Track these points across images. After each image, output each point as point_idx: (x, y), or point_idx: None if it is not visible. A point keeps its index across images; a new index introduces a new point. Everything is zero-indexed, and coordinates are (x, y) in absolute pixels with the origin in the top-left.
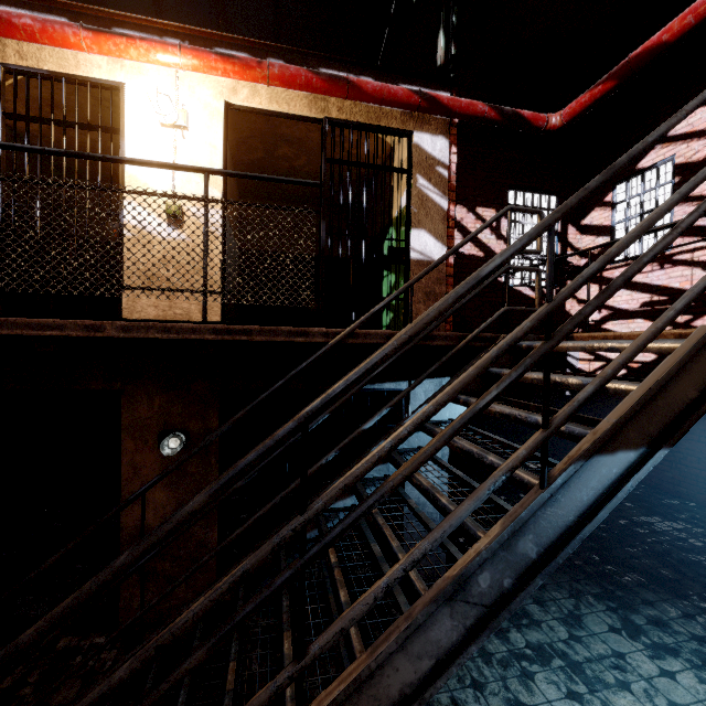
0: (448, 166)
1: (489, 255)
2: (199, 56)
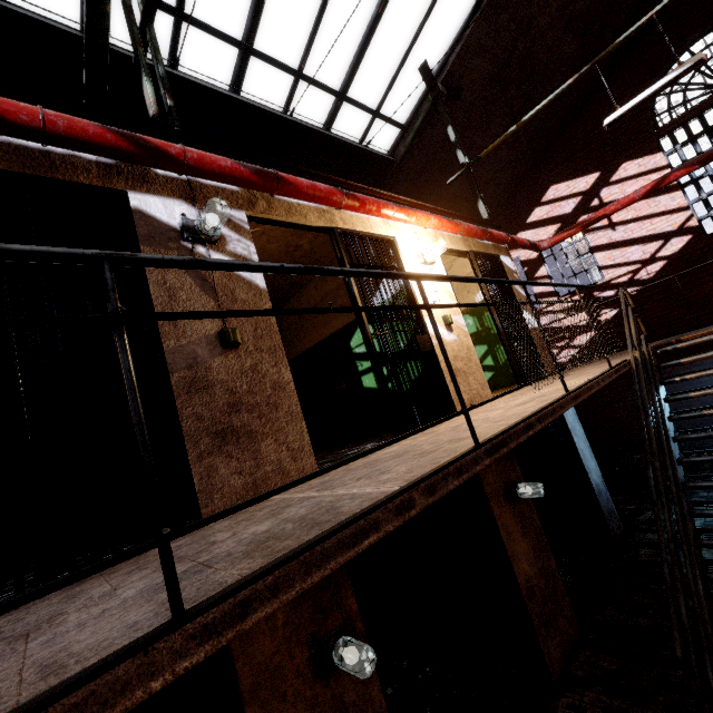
0: (516, 272)
1: None
2: (440, 220)
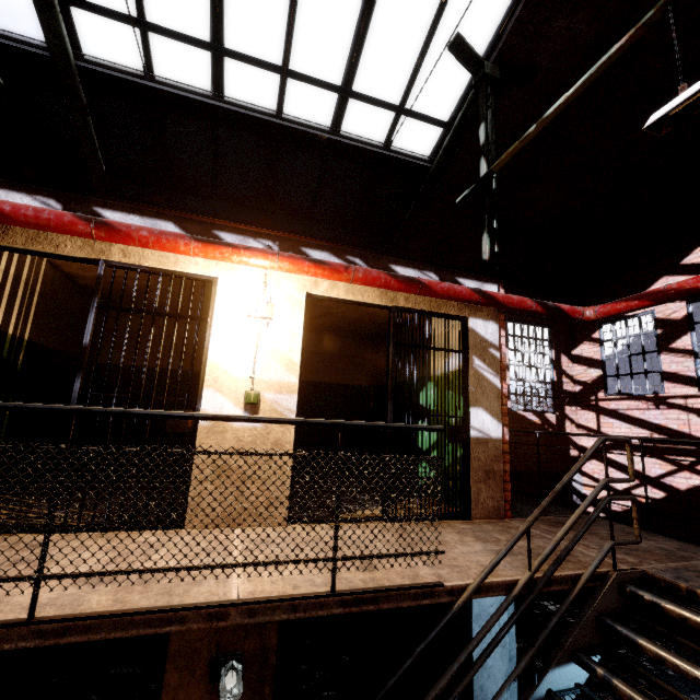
0: (499, 347)
1: None
2: (294, 263)
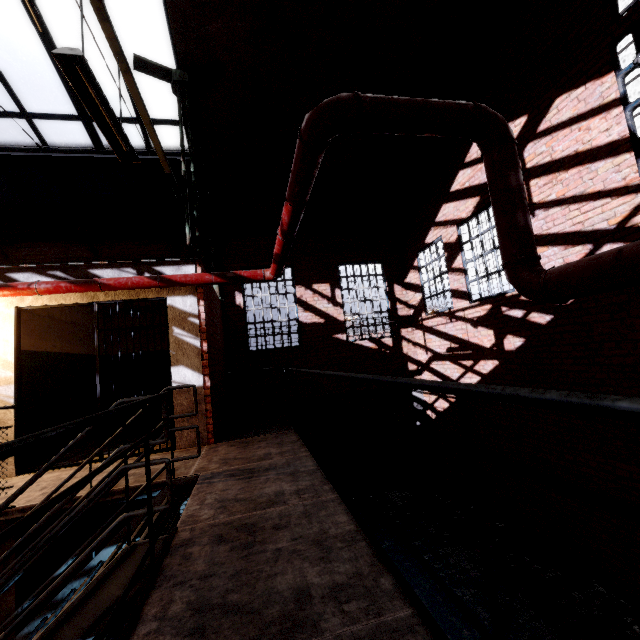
0: (198, 315)
1: (329, 320)
2: None
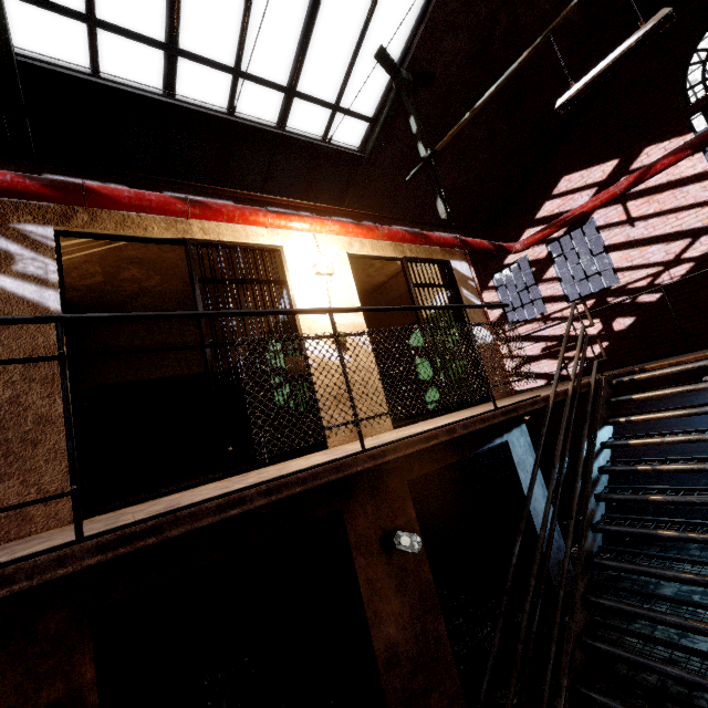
0: (473, 279)
1: None
2: (342, 225)
